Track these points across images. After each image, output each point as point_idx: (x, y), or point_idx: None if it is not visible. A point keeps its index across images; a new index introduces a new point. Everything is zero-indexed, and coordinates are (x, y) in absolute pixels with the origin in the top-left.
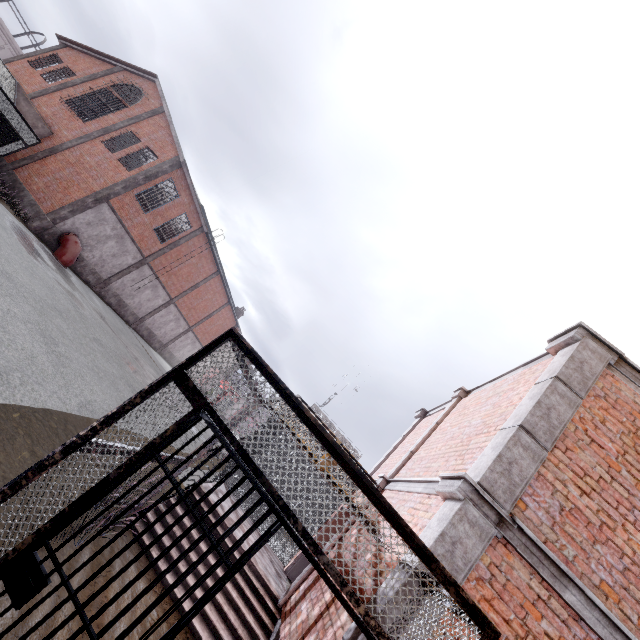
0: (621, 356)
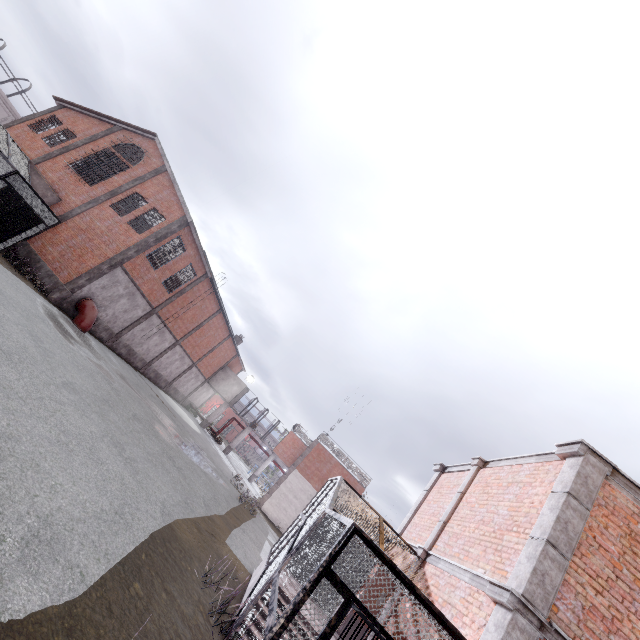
0: (614, 467)
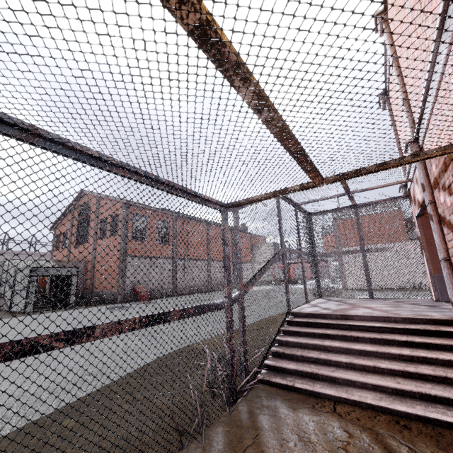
0: None
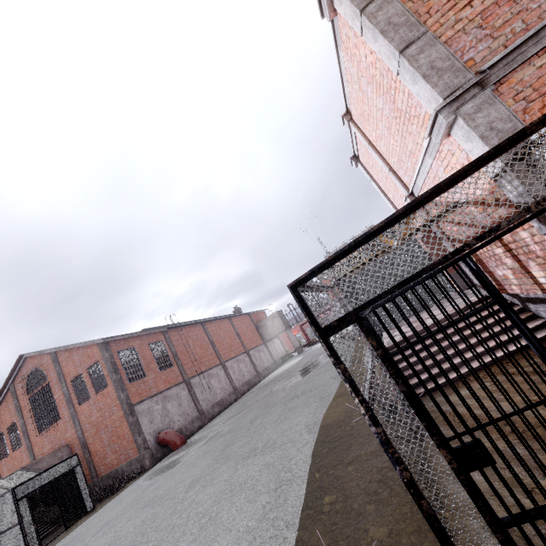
0: None
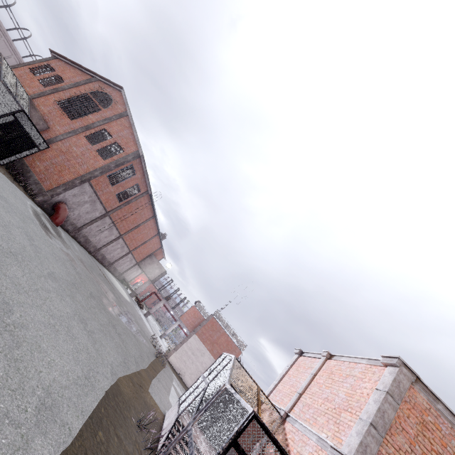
0: (417, 377)
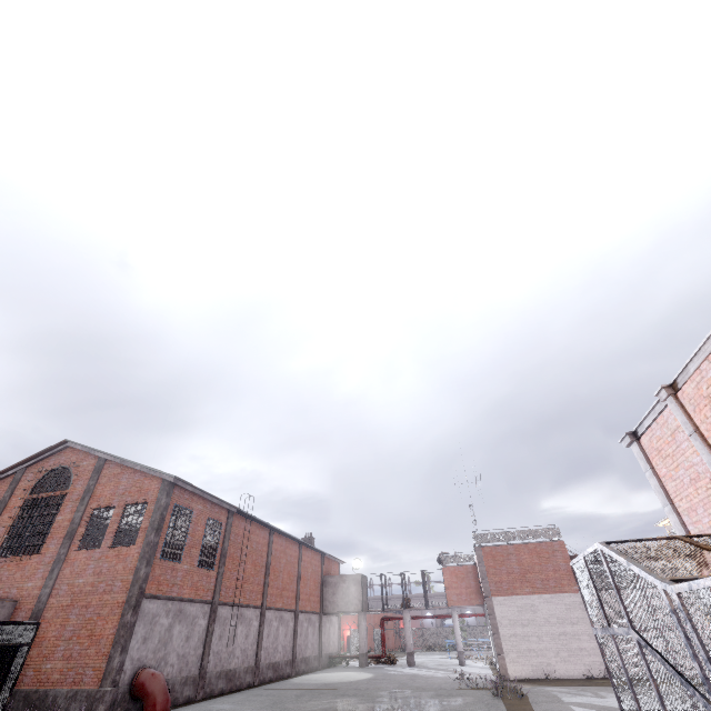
0: None
